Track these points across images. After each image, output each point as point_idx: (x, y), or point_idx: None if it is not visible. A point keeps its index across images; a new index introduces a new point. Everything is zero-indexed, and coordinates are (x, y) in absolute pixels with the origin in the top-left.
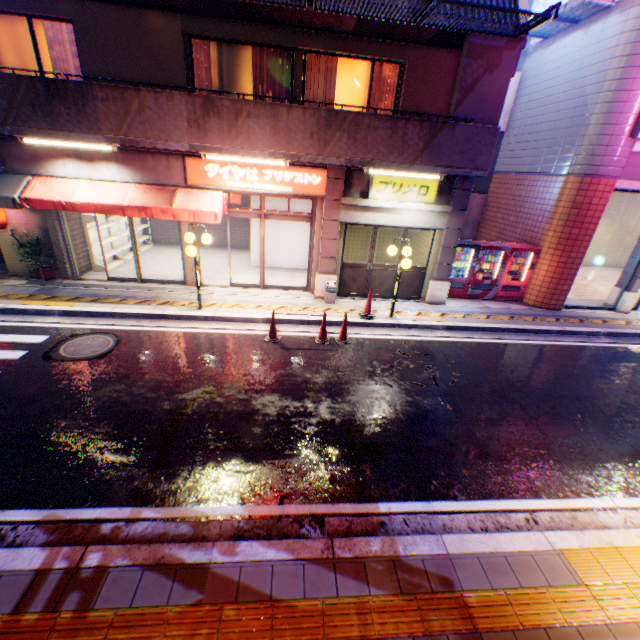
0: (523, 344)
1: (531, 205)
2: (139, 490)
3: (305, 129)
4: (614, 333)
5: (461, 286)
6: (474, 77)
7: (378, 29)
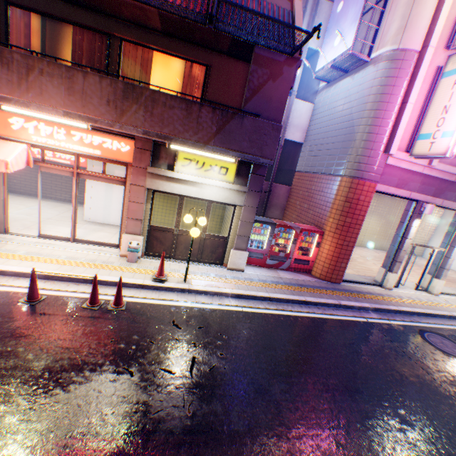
0: (303, 317)
1: (318, 196)
2: None
3: (102, 95)
4: (381, 309)
5: (261, 256)
6: (260, 81)
7: (182, 30)
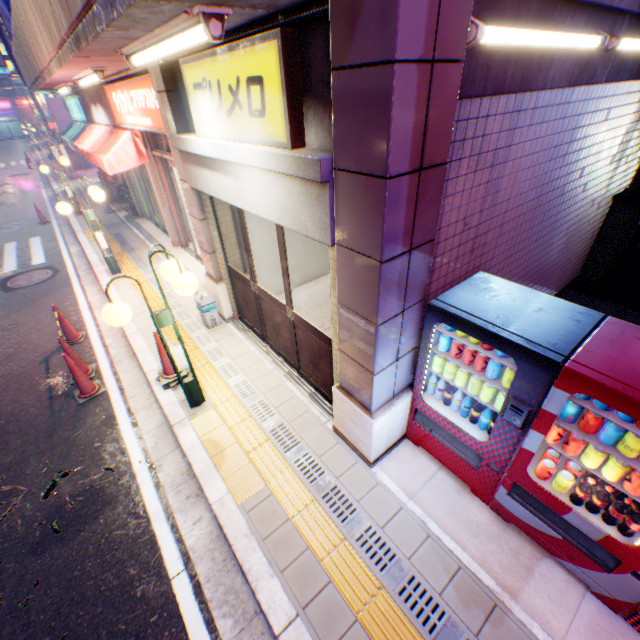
0: None
1: None
2: None
3: None
4: None
5: (473, 456)
6: None
7: None
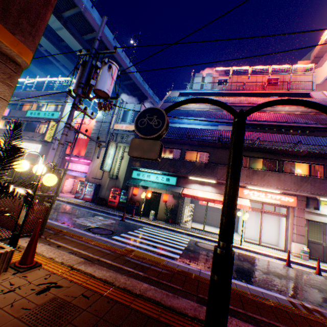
0: None
1: None
2: (291, 296)
3: (290, 181)
4: None
5: None
6: None
7: (314, 154)
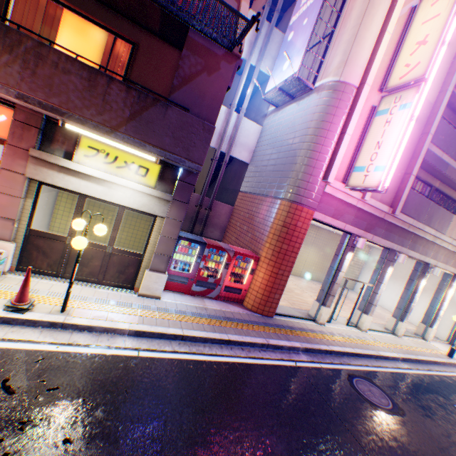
0: (220, 362)
1: (258, 218)
2: None
3: None
4: (312, 349)
5: (186, 280)
6: (193, 70)
7: None
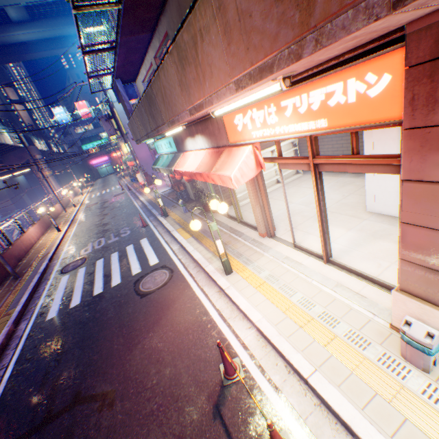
0: None
1: None
2: None
3: None
4: None
5: None
6: None
7: None
